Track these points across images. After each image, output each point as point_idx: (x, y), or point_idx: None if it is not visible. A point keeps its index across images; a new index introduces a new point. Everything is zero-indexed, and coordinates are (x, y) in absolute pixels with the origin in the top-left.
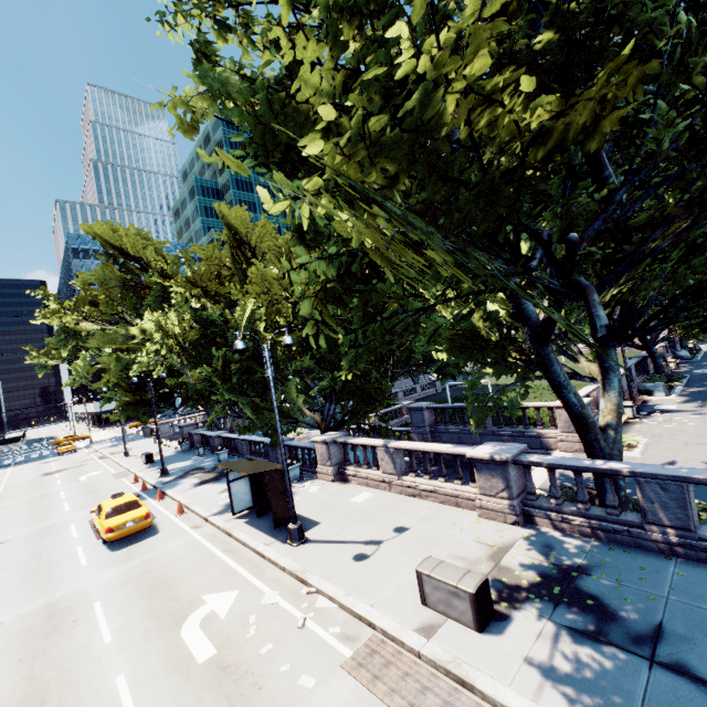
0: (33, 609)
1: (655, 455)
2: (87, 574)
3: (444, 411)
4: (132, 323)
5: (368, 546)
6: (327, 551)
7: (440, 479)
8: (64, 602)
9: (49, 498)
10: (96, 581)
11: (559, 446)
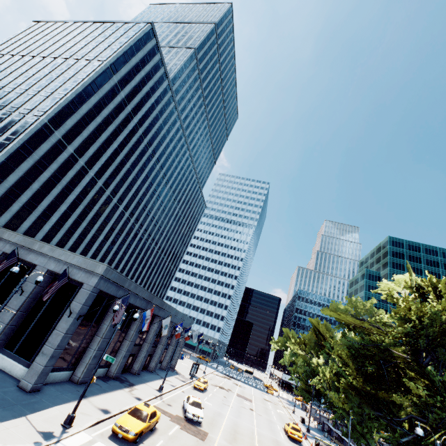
0: (273, 437)
1: None
2: (284, 440)
3: None
4: (314, 354)
5: None
6: None
7: None
8: (279, 441)
9: (268, 410)
10: (286, 443)
11: None
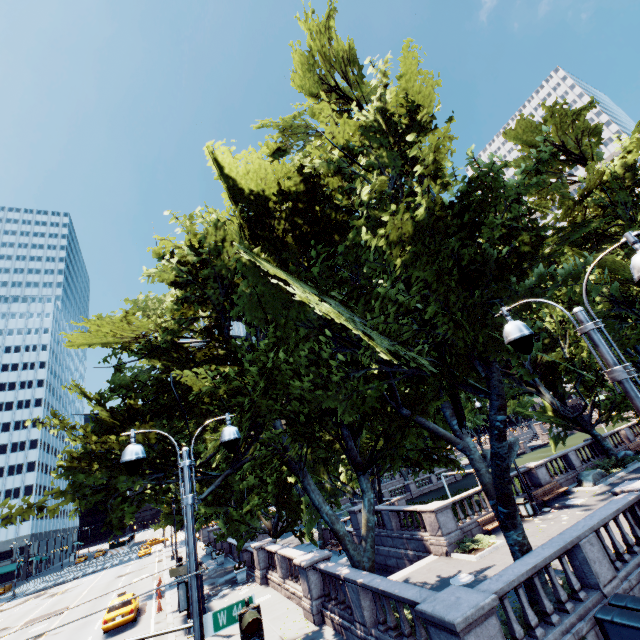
0: None
1: (487, 559)
2: None
3: None
4: None
5: (223, 638)
6: None
7: (298, 583)
8: None
9: (105, 598)
10: None
11: (431, 550)
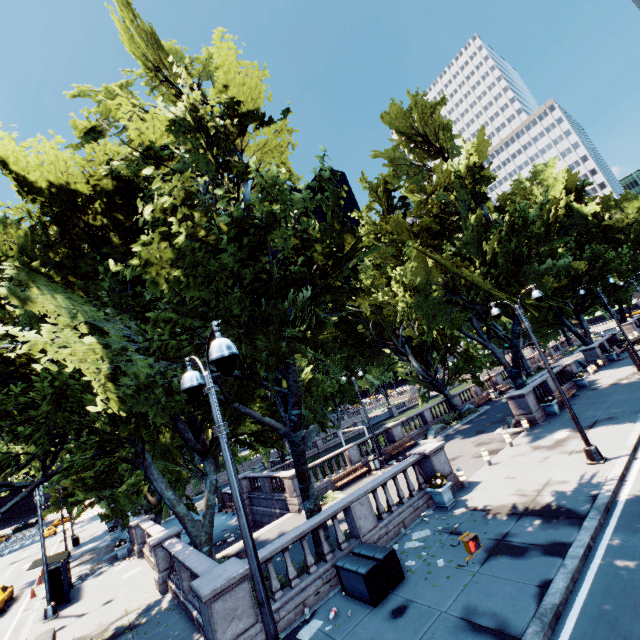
0: None
1: None
2: None
3: (253, 479)
4: None
5: (76, 618)
6: (53, 625)
7: None
8: None
9: None
10: None
11: (290, 508)
